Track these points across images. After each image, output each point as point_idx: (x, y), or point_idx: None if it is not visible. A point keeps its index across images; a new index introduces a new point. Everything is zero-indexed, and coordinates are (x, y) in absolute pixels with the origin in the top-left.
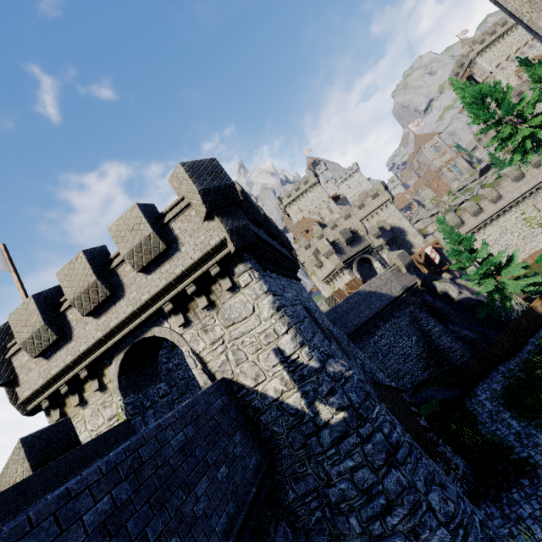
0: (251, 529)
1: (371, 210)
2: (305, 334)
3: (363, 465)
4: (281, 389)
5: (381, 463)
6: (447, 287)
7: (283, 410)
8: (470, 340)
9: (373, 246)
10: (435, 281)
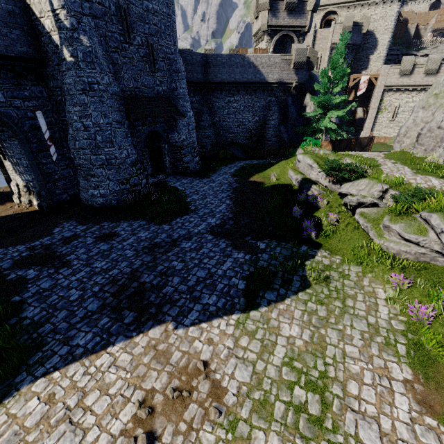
0: (2, 62)
1: None
2: (70, 4)
3: (73, 85)
4: (51, 28)
5: (79, 89)
6: (310, 104)
7: (51, 41)
8: (283, 142)
9: (307, 30)
10: (309, 94)
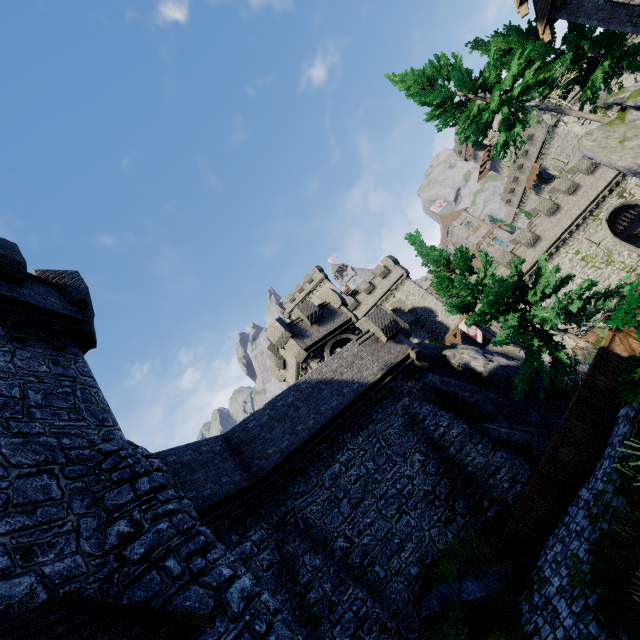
0: None
1: (383, 292)
2: None
3: None
4: None
5: None
6: (466, 355)
7: None
8: (521, 444)
9: (356, 320)
10: (446, 350)
